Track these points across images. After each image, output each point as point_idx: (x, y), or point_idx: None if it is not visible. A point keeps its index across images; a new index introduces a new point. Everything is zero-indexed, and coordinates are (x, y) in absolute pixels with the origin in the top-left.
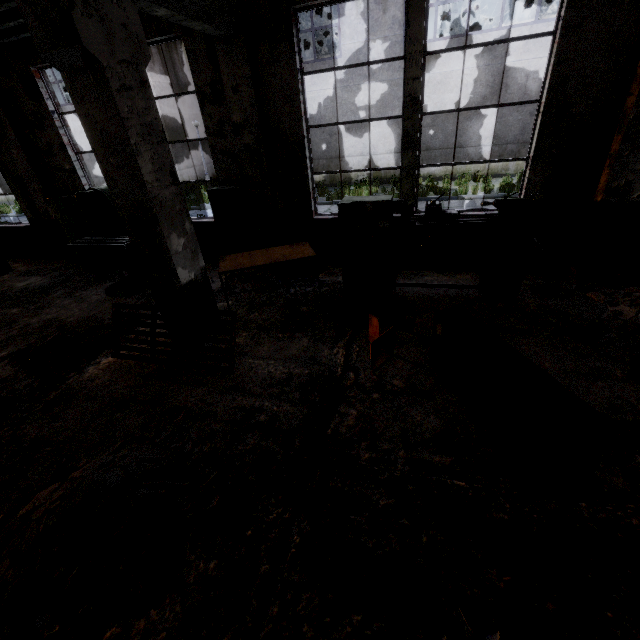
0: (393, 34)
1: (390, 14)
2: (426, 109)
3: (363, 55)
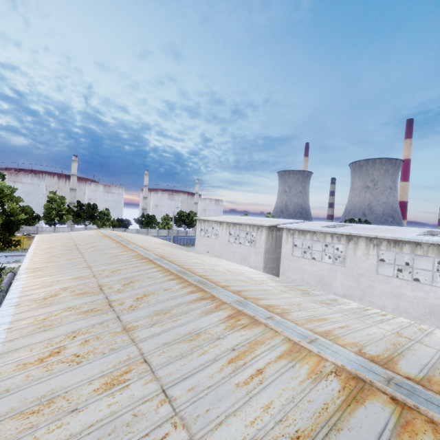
0: (371, 268)
1: (370, 260)
2: (388, 304)
3: (355, 270)
